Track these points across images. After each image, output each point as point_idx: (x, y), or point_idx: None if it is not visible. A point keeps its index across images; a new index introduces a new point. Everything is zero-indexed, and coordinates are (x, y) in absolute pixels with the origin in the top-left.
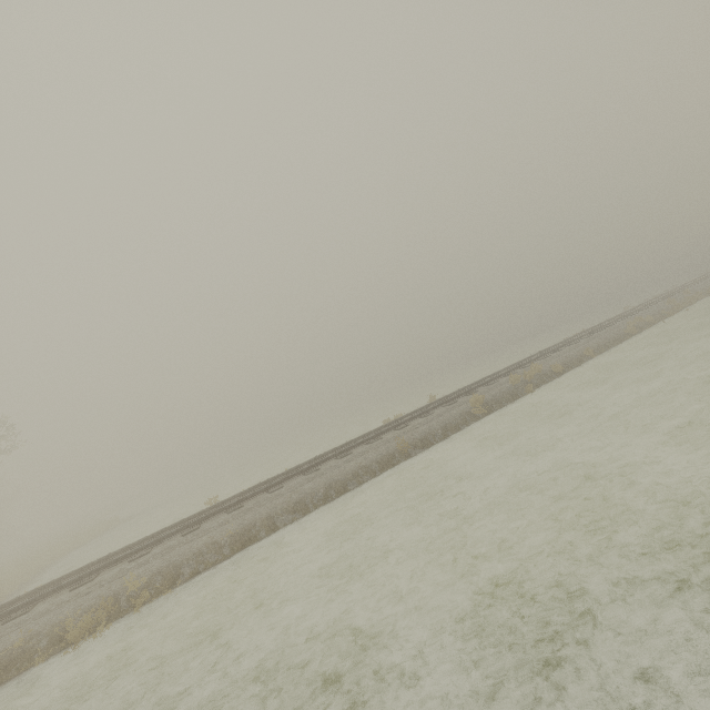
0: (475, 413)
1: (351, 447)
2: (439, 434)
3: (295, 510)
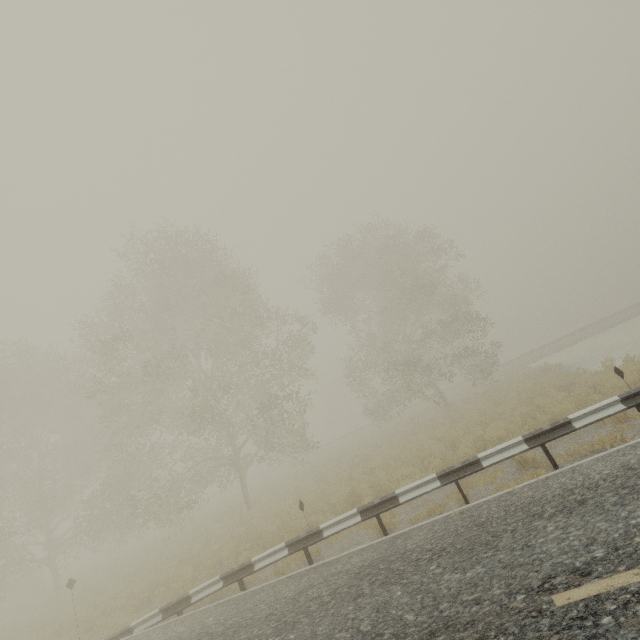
0: None
1: None
2: None
3: None
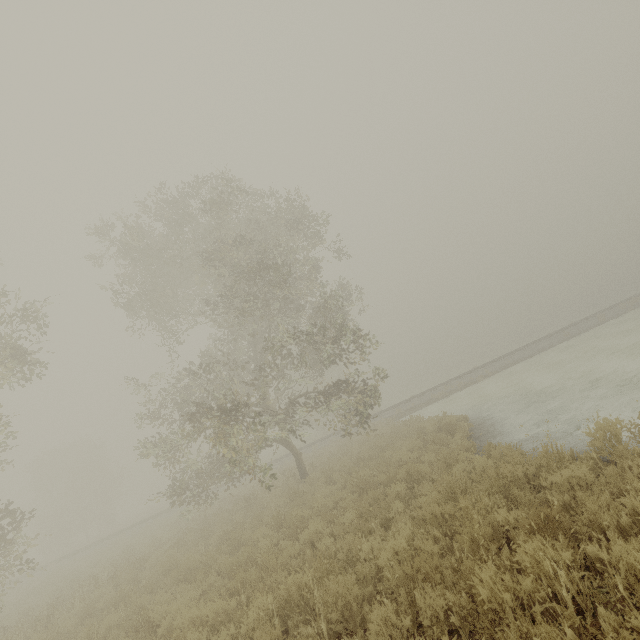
0: (600, 321)
1: (538, 340)
2: (583, 330)
3: (528, 356)
